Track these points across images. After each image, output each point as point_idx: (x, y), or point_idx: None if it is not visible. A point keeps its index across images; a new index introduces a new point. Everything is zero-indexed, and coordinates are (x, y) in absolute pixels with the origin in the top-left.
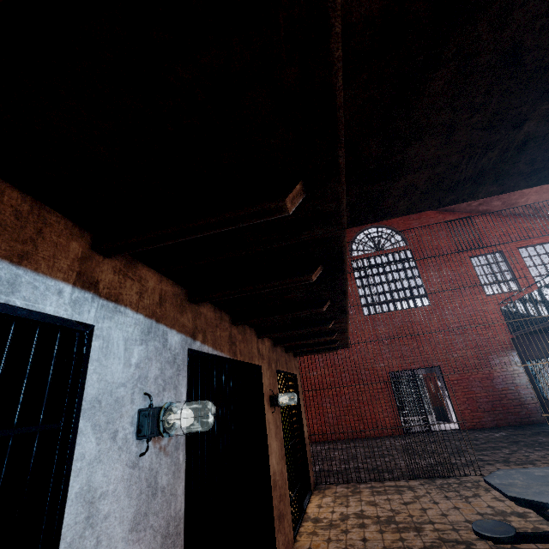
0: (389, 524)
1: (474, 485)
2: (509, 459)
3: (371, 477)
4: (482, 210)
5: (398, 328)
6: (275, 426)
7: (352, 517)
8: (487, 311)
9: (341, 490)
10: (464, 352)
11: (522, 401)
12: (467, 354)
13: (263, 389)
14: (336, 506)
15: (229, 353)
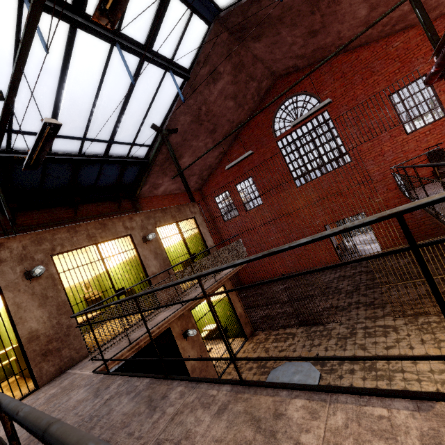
0: (261, 368)
1: (327, 334)
2: (375, 301)
3: (283, 323)
4: (401, 28)
5: (326, 190)
6: (192, 343)
7: (251, 362)
8: (408, 151)
9: (262, 337)
10: (385, 196)
11: (440, 224)
12: (388, 197)
13: (174, 336)
14: (250, 352)
15: (133, 352)
